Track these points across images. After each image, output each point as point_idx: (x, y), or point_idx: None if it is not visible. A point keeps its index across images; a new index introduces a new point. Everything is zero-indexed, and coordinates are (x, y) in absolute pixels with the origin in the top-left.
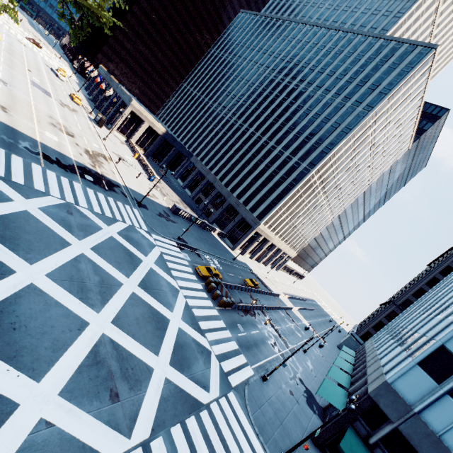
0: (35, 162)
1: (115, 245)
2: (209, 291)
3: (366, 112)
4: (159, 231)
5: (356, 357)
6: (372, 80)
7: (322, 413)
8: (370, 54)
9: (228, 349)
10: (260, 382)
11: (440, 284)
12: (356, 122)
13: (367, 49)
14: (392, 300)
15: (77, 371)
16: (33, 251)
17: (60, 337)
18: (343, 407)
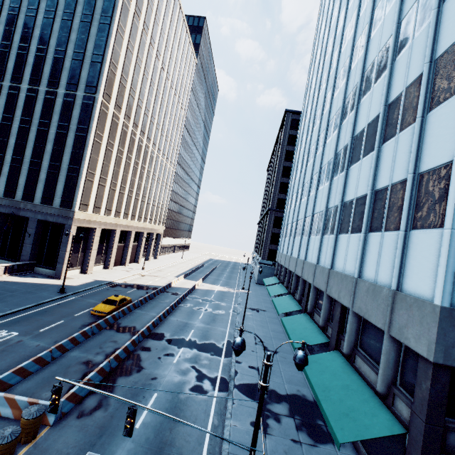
0: None
1: None
2: None
3: None
4: None
5: (285, 283)
6: None
7: None
8: None
9: None
10: None
11: (297, 162)
12: (111, 3)
13: None
14: (269, 208)
15: None
16: None
17: None
18: (383, 408)
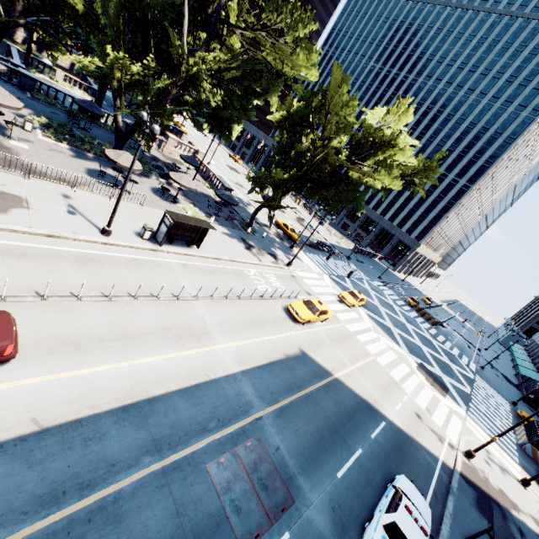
0: (318, 254)
1: (379, 299)
2: (422, 316)
3: (532, 118)
4: (370, 276)
5: (529, 350)
6: (538, 78)
7: (517, 387)
8: (535, 45)
9: (457, 352)
10: (481, 370)
11: None
12: (521, 130)
13: (531, 38)
14: None
15: (437, 366)
16: (379, 315)
17: (422, 353)
18: None
